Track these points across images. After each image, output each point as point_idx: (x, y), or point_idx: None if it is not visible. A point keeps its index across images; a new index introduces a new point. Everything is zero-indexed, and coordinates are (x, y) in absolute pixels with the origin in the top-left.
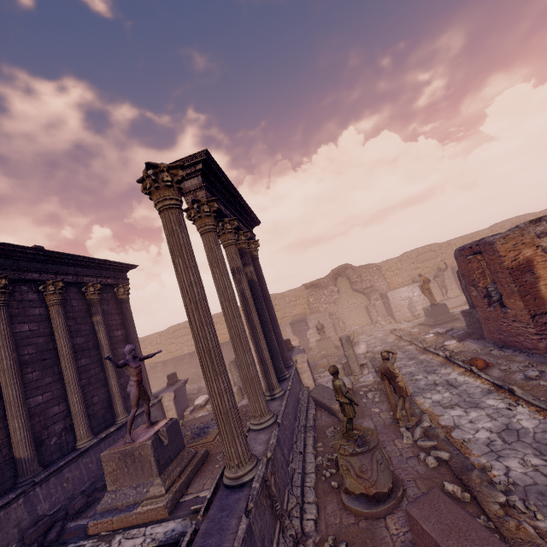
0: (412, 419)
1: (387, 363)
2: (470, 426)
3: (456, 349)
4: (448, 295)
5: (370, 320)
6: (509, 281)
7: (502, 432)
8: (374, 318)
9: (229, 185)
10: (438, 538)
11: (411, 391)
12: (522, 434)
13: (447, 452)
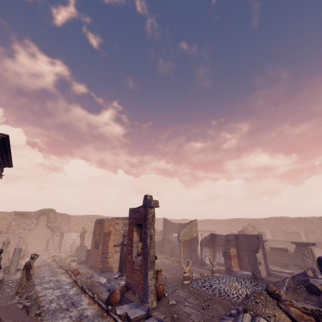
0: (26, 292)
1: (31, 260)
2: (50, 295)
3: (74, 267)
4: None
5: (46, 248)
6: (102, 237)
7: (60, 296)
8: (49, 247)
9: (8, 147)
10: (1, 315)
11: (37, 283)
12: (66, 296)
13: (31, 302)
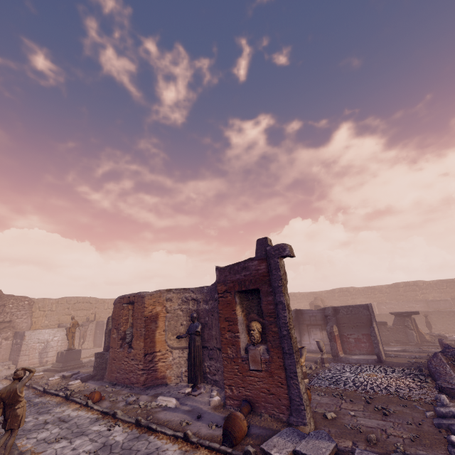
0: None
1: (17, 384)
2: (72, 453)
3: (78, 389)
4: (83, 346)
5: None
6: (143, 326)
7: (99, 450)
8: None
9: None
10: None
11: None
12: (114, 447)
13: None
